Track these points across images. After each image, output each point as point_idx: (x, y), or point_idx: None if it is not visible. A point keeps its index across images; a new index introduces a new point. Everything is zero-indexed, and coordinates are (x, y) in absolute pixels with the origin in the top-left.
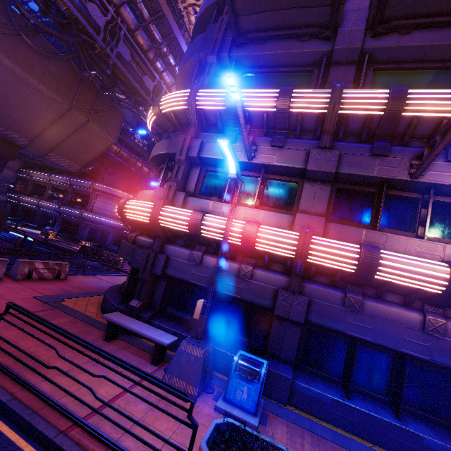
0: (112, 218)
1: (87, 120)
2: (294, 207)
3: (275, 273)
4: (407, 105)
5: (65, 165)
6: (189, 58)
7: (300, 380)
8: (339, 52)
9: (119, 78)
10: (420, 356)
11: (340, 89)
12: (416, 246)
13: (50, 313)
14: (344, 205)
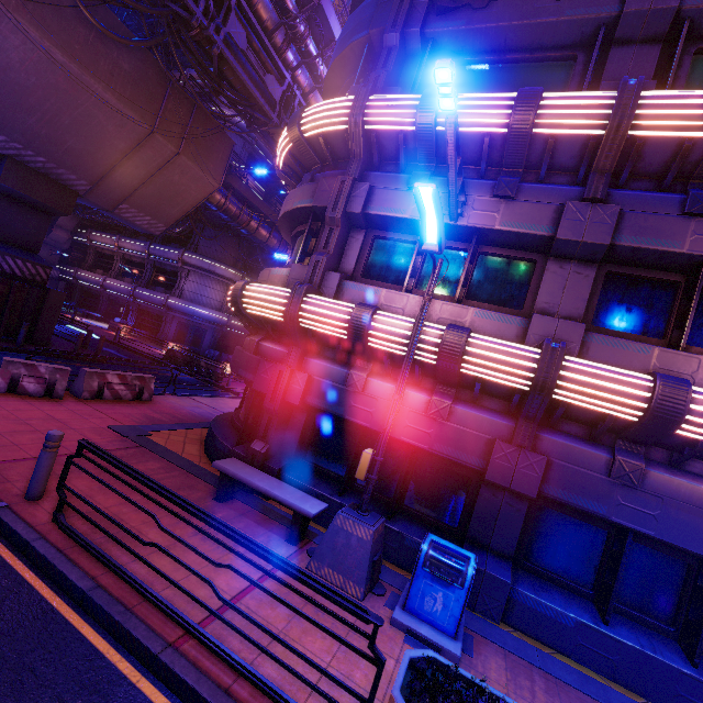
0: (211, 309)
1: (176, 152)
2: (525, 303)
3: (488, 412)
4: None
5: (143, 225)
6: (351, 39)
7: (523, 586)
8: (631, 19)
9: (227, 80)
10: None
11: (636, 89)
12: None
13: (134, 454)
14: (617, 303)
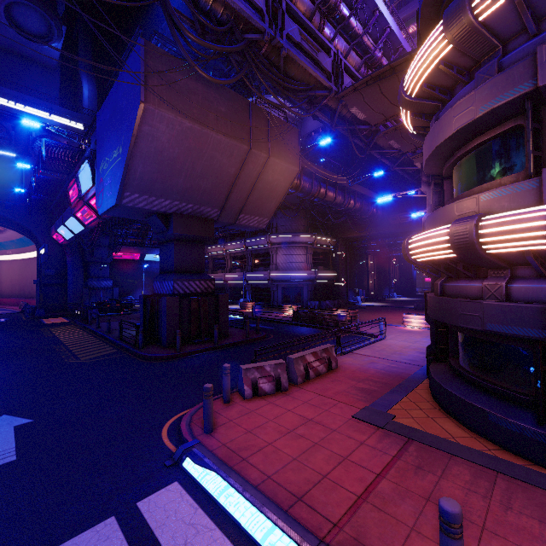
0: (301, 270)
1: (267, 157)
2: None
3: None
4: None
5: (254, 224)
6: None
7: None
8: None
9: (290, 77)
10: None
11: None
12: None
13: (420, 456)
14: None
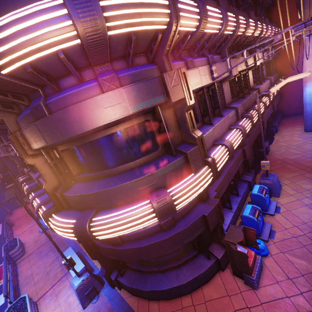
0: None
1: None
2: None
3: None
4: None
5: None
6: None
7: None
8: None
9: None
10: None
11: None
12: None
13: None
14: None
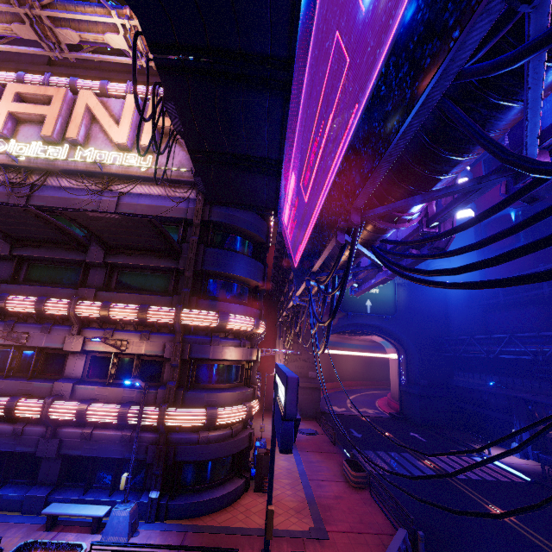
0: None
1: None
2: None
3: None
4: (8, 306)
5: None
6: None
7: None
8: None
9: None
10: (10, 450)
11: None
12: (18, 386)
13: None
14: None
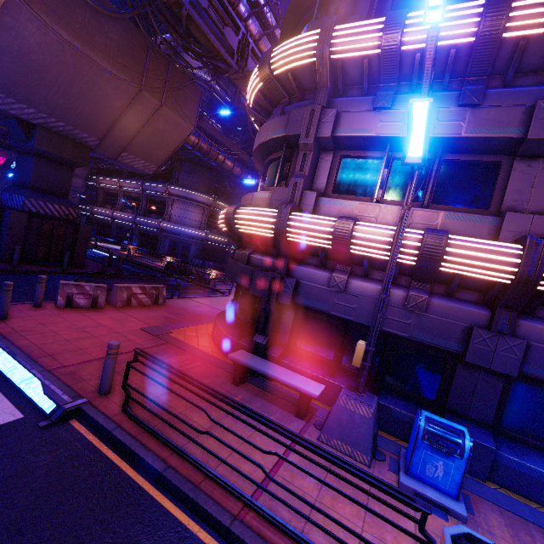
0: (193, 228)
1: (159, 105)
2: (492, 203)
3: (463, 303)
4: None
5: (140, 167)
6: None
7: (505, 450)
8: None
9: (194, 37)
10: None
11: None
12: None
13: (164, 349)
14: None
